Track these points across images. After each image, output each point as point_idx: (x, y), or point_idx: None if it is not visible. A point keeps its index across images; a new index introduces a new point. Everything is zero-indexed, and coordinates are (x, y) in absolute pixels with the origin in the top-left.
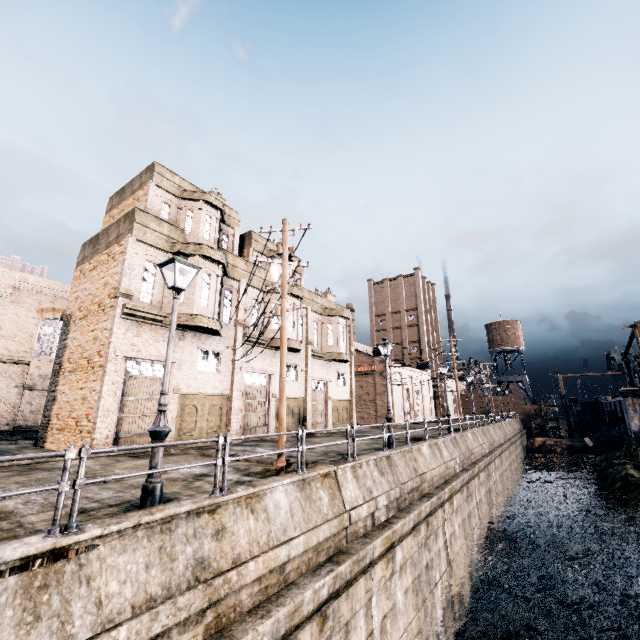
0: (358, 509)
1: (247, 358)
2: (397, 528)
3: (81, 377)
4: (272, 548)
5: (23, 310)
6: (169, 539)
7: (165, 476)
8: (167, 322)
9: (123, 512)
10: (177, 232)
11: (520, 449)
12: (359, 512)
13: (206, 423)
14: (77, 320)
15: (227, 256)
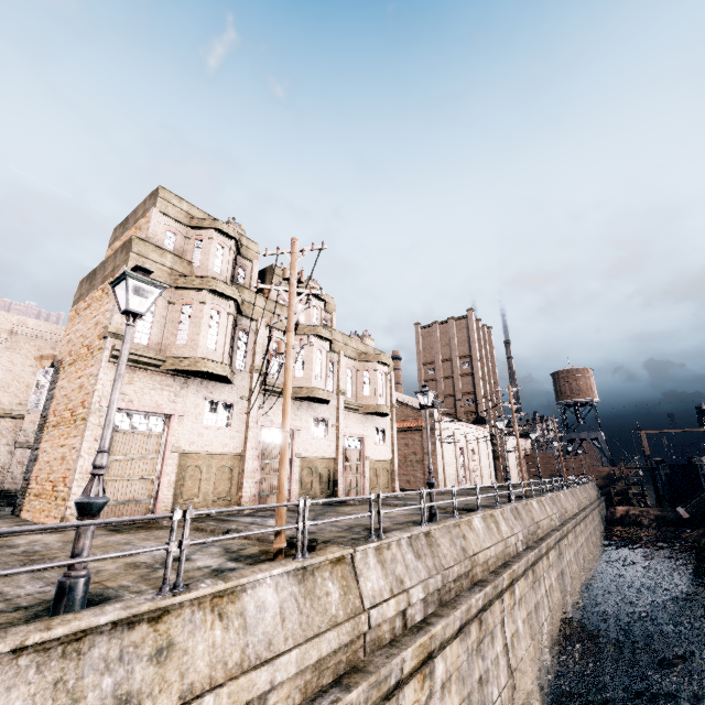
0: (382, 607)
1: (265, 410)
2: (436, 631)
3: (63, 432)
4: (246, 671)
5: (20, 357)
6: (75, 667)
7: (129, 560)
8: (166, 367)
9: (24, 621)
10: (183, 264)
11: (598, 520)
12: (383, 611)
13: (212, 488)
14: (66, 366)
15: (243, 292)
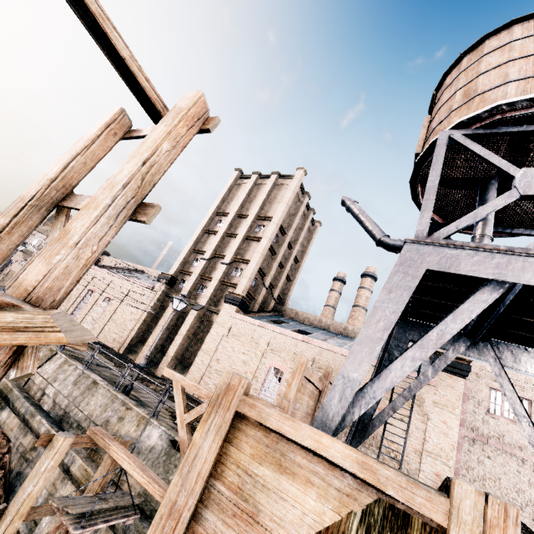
0: None
1: None
2: None
3: None
4: None
5: None
6: None
7: None
8: None
9: None
10: None
11: None
12: None
13: None
14: None
15: None
